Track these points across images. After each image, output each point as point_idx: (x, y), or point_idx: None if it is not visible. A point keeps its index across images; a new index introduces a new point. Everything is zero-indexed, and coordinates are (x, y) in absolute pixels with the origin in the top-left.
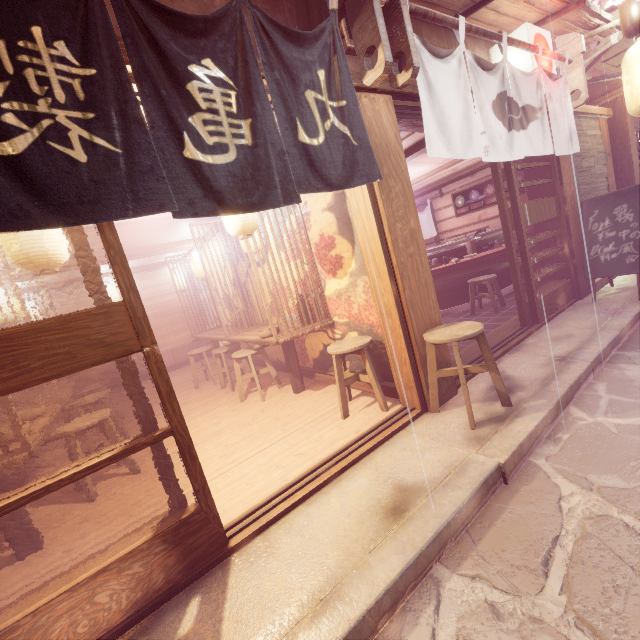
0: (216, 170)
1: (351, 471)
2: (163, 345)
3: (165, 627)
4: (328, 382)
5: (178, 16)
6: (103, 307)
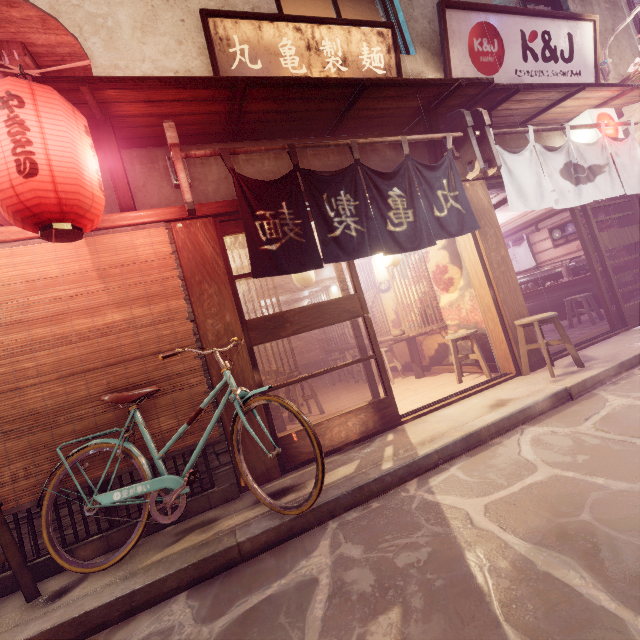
0: (399, 234)
1: (468, 399)
2: (299, 360)
3: (379, 440)
4: (442, 372)
5: (385, 174)
6: (349, 296)
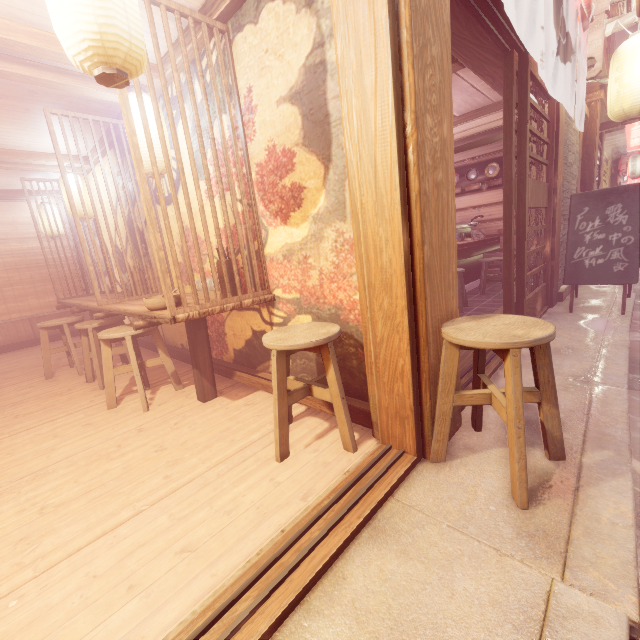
0: None
1: (300, 620)
2: (16, 310)
3: None
4: (254, 386)
5: None
6: None
